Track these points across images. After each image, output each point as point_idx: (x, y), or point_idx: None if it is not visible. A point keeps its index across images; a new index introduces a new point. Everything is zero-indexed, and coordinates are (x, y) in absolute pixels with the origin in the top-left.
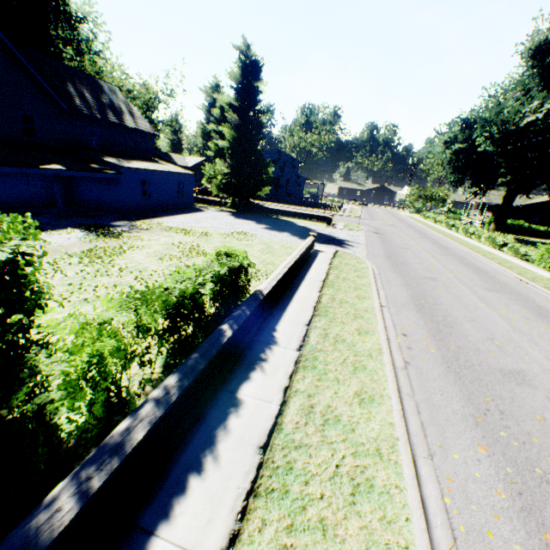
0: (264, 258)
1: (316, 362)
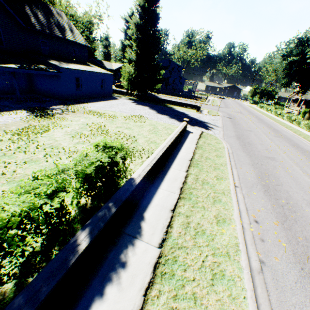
0: (149, 137)
1: (175, 265)
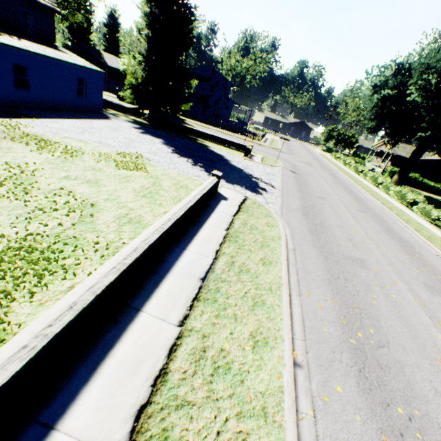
0: (131, 207)
1: None
